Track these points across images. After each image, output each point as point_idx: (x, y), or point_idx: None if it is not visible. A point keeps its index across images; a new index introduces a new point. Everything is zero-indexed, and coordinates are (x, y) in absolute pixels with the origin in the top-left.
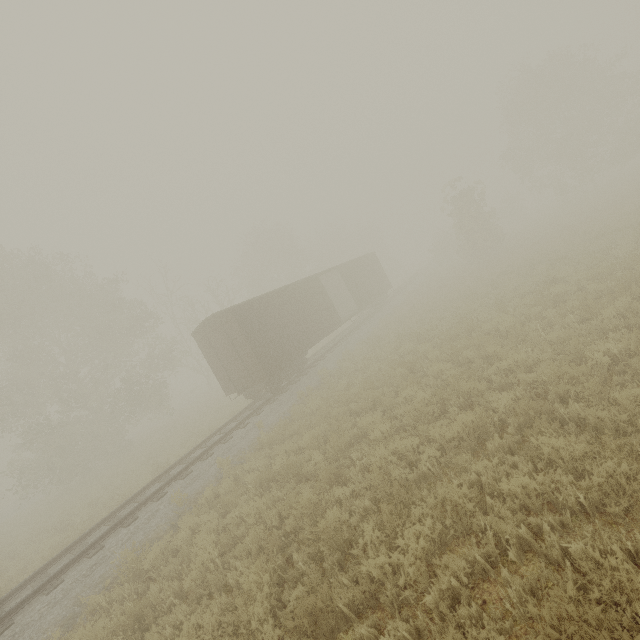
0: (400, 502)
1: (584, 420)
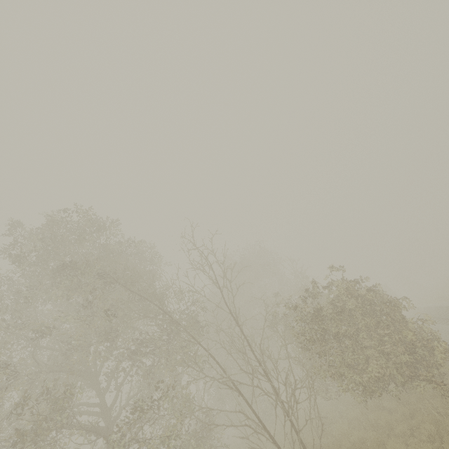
0: None
1: None
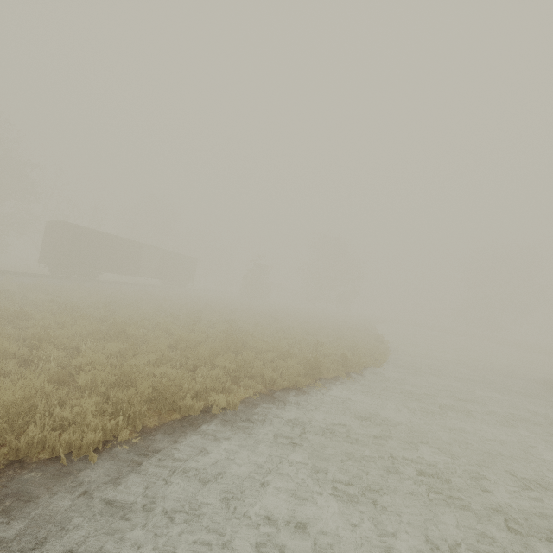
0: None
1: None
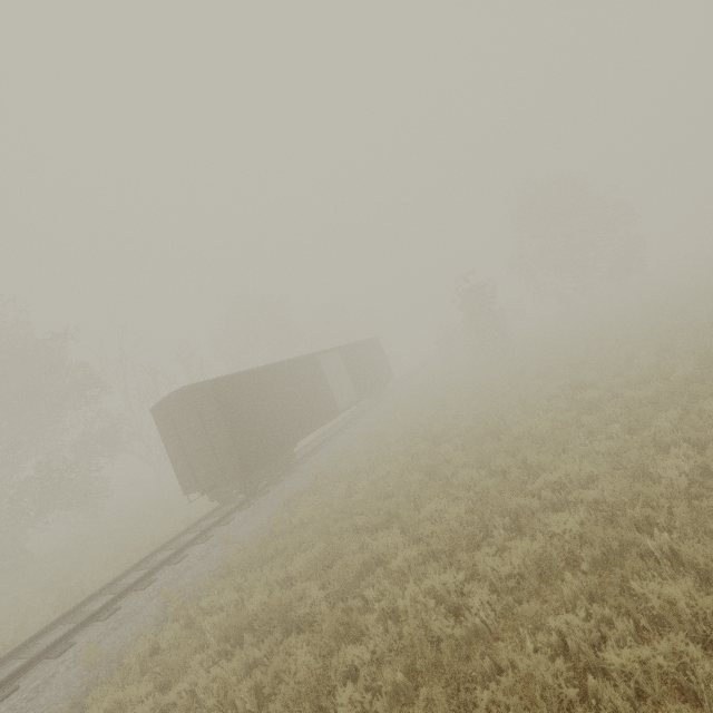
0: (450, 676)
1: (675, 557)
